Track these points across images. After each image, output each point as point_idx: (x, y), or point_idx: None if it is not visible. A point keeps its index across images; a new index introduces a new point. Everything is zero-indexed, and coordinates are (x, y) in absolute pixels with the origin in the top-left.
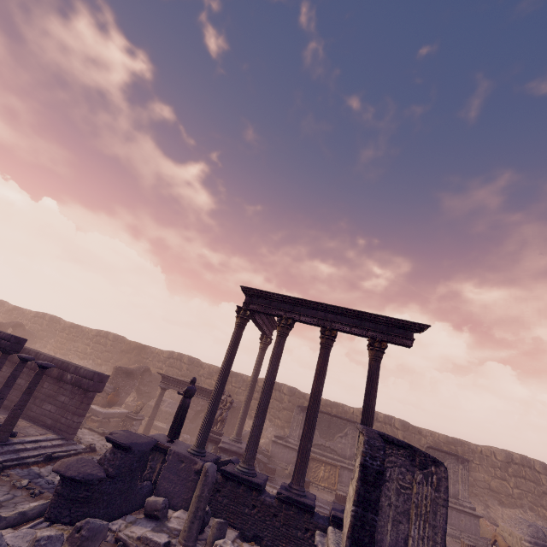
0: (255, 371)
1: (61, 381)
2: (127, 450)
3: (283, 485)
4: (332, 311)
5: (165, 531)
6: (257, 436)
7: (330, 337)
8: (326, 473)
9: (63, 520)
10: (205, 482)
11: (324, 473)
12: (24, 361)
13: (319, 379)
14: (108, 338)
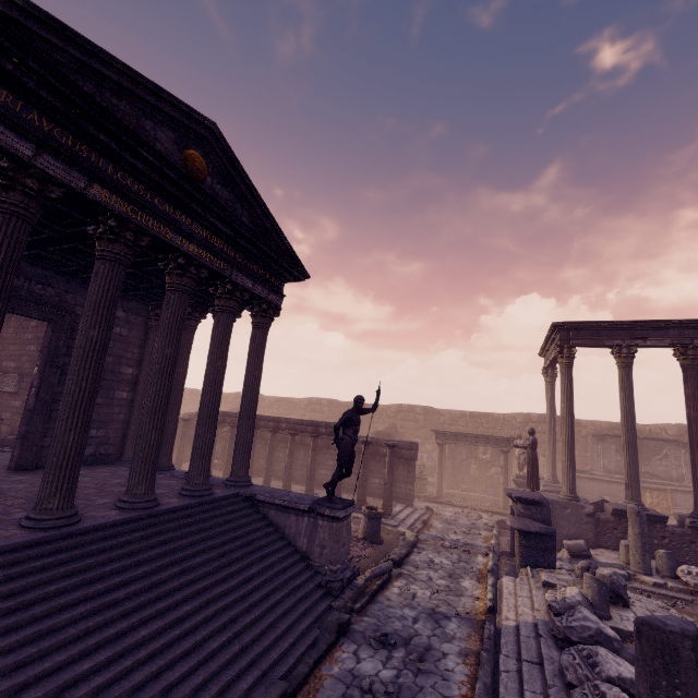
0: (550, 408)
1: (375, 456)
2: (540, 505)
3: (681, 515)
4: (690, 326)
5: (606, 566)
6: (637, 473)
7: (695, 356)
8: (654, 499)
9: (542, 566)
10: (641, 521)
11: (651, 500)
12: (368, 445)
13: (696, 405)
14: (323, 405)
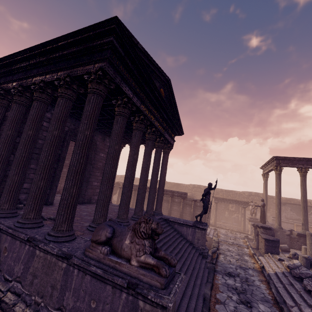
0: (265, 190)
1: None
2: (270, 230)
3: None
4: None
5: None
6: (307, 219)
7: None
8: None
9: (274, 253)
10: None
11: None
12: (195, 201)
13: None
14: None
